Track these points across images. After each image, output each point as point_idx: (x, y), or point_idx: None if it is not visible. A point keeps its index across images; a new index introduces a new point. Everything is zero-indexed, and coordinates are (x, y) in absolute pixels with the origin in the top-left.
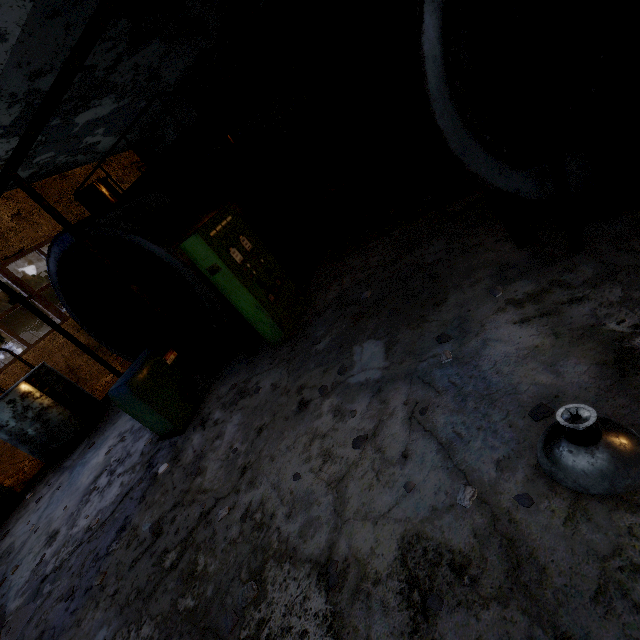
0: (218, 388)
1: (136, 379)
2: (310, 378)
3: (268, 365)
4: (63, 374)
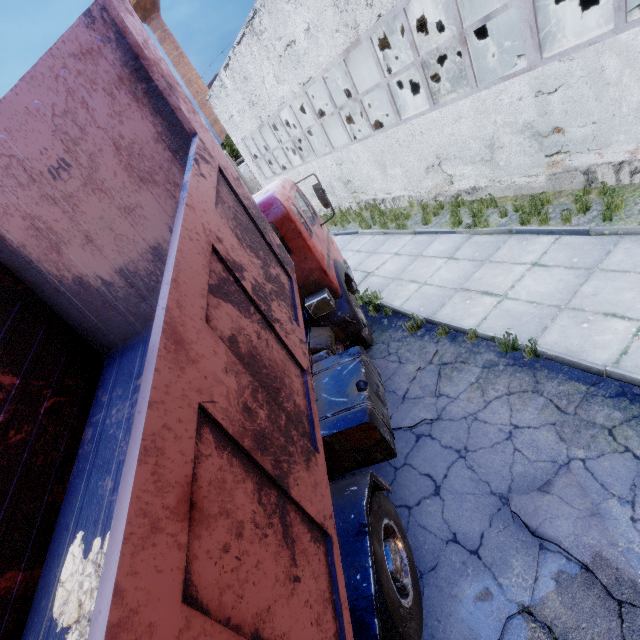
0: None
1: None
2: None
3: None
4: None
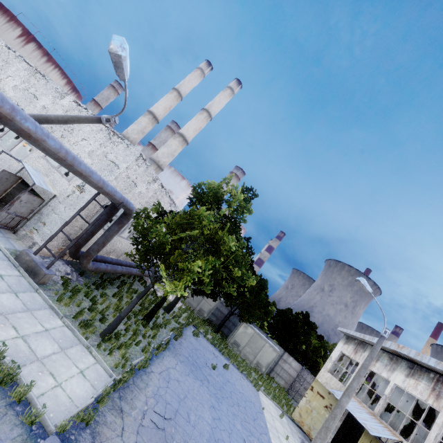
0: None
1: None
2: None
3: None
4: None
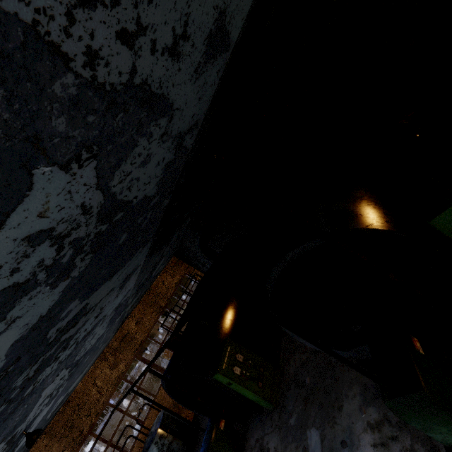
0: (249, 438)
1: (210, 447)
2: (291, 451)
3: (270, 427)
4: (172, 409)
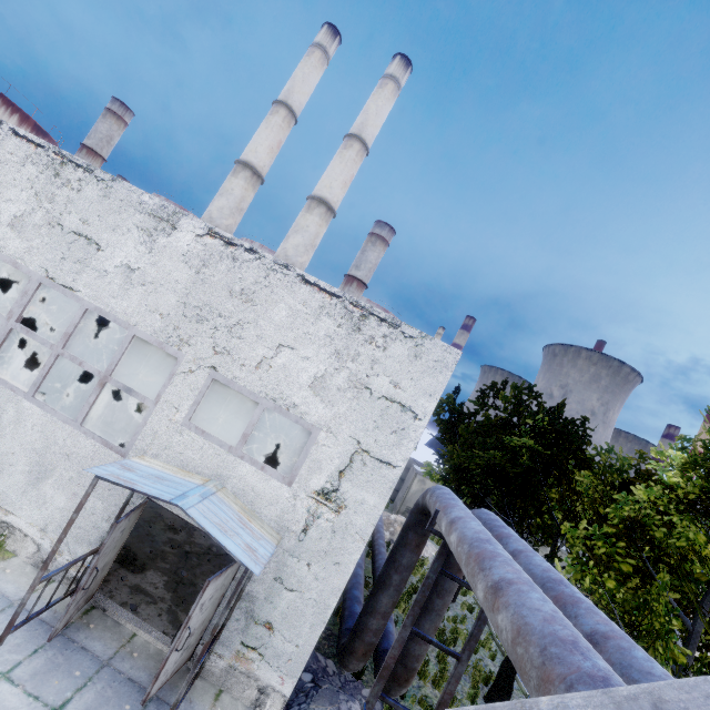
0: None
1: None
2: None
3: None
4: None
